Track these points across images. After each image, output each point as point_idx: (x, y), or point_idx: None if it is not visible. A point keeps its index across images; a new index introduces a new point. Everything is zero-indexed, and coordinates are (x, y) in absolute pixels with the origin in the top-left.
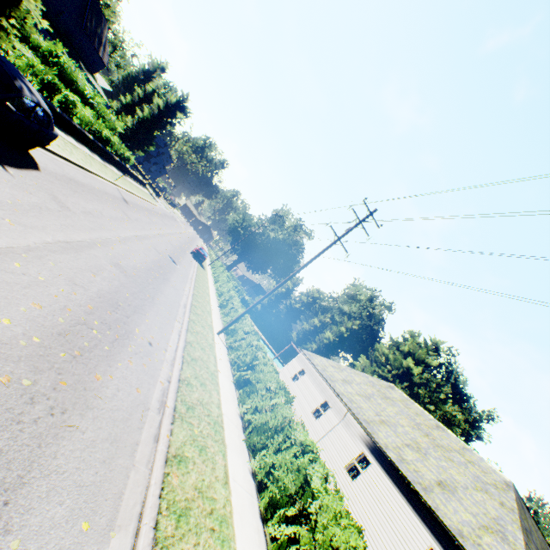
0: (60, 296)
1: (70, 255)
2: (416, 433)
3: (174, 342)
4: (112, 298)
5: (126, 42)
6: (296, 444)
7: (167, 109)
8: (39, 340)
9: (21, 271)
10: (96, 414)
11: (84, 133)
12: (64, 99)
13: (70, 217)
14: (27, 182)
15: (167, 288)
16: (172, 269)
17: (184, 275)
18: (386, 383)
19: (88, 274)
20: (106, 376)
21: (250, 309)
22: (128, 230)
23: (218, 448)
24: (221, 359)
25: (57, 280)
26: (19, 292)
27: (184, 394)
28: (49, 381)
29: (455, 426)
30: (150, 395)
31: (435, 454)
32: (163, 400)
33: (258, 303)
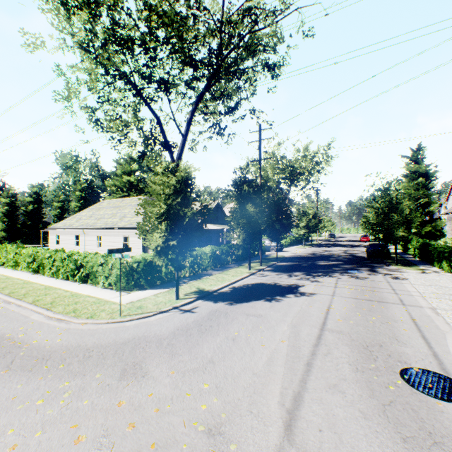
0: None
1: None
2: (113, 211)
3: None
4: None
5: None
6: (26, 253)
7: None
8: None
9: None
10: None
11: None
12: None
13: None
14: None
15: None
16: None
17: None
18: (100, 203)
19: None
20: None
21: None
22: None
23: None
24: None
25: None
26: None
27: None
28: None
29: None
30: None
31: (120, 211)
32: None
33: None
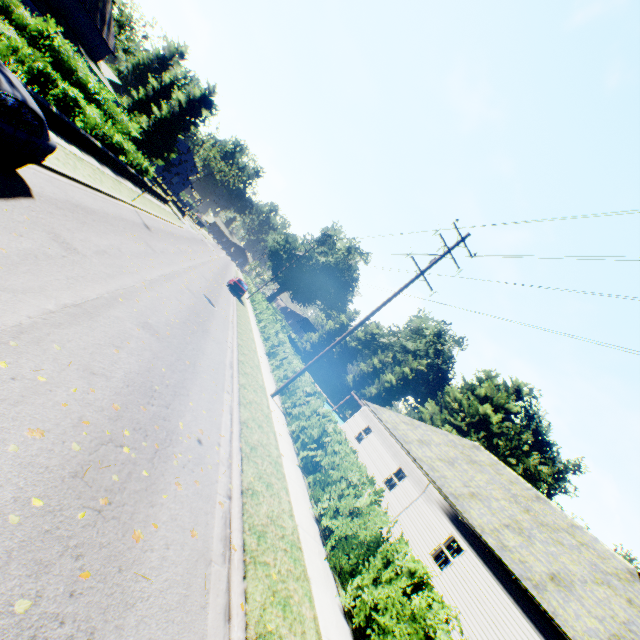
0: (71, 403)
1: (82, 326)
2: (514, 508)
3: (226, 427)
4: (144, 382)
5: (135, 20)
6: (401, 572)
7: (189, 105)
8: (42, 503)
9: (7, 374)
10: (140, 614)
11: (90, 140)
12: (62, 94)
13: (79, 264)
14: (15, 218)
15: (208, 344)
16: (210, 314)
17: (224, 319)
18: (469, 442)
19: (110, 351)
20: (149, 528)
21: (311, 365)
22: (154, 269)
23: (302, 590)
24: (281, 435)
25: (65, 374)
26: (5, 416)
27: (251, 515)
28: (61, 583)
29: (540, 482)
30: (210, 534)
31: (540, 536)
32: (226, 535)
33: (321, 357)
